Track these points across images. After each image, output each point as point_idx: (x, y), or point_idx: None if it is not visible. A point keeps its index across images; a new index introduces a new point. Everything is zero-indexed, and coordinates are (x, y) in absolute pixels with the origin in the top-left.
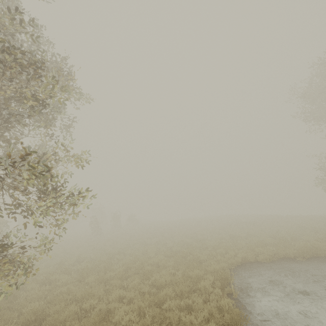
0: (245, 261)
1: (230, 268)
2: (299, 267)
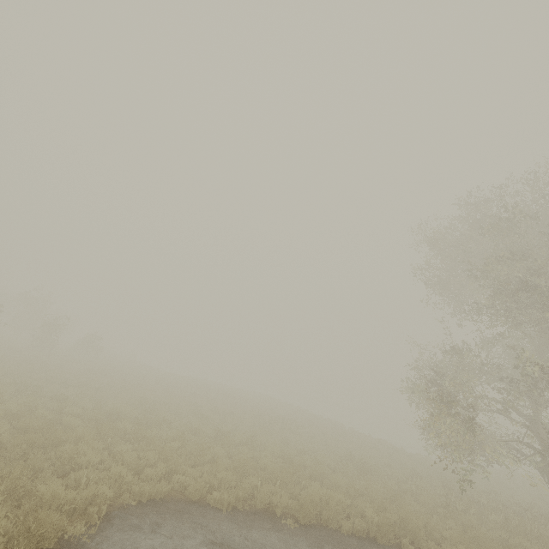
0: (183, 494)
1: (124, 504)
2: (269, 543)
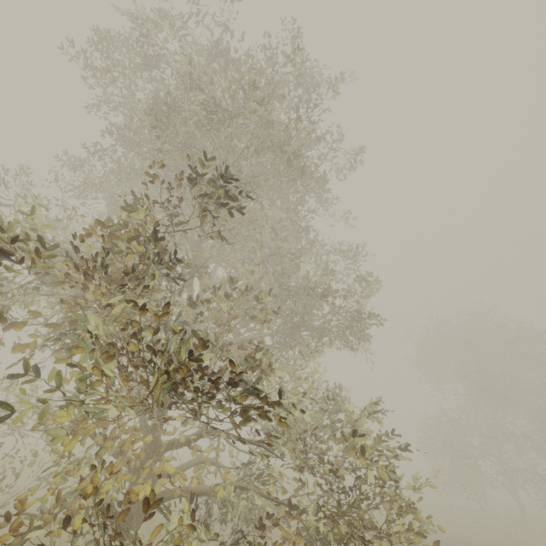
0: None
1: None
2: None
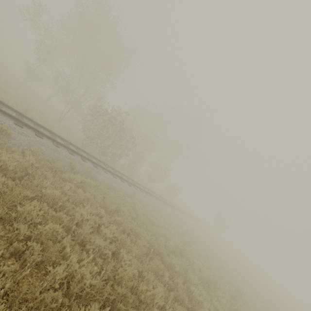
0: None
1: None
2: None
